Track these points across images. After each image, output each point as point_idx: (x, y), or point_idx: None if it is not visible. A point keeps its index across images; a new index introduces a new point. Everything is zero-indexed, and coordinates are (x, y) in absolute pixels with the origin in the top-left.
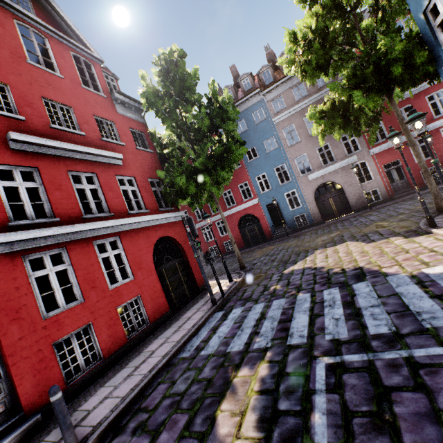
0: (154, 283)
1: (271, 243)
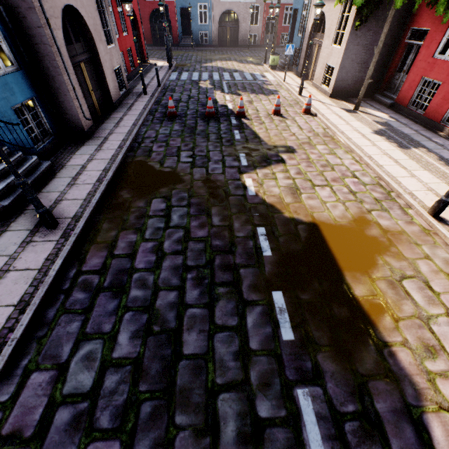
0: (133, 43)
1: (179, 50)
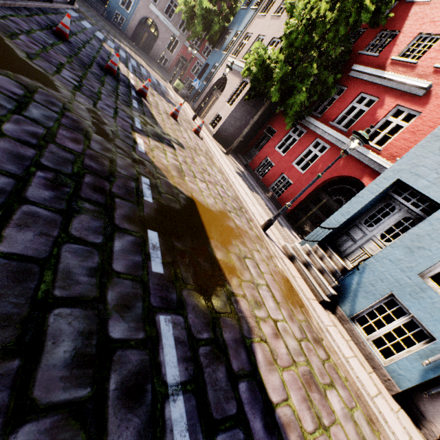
0: None
1: (86, 4)
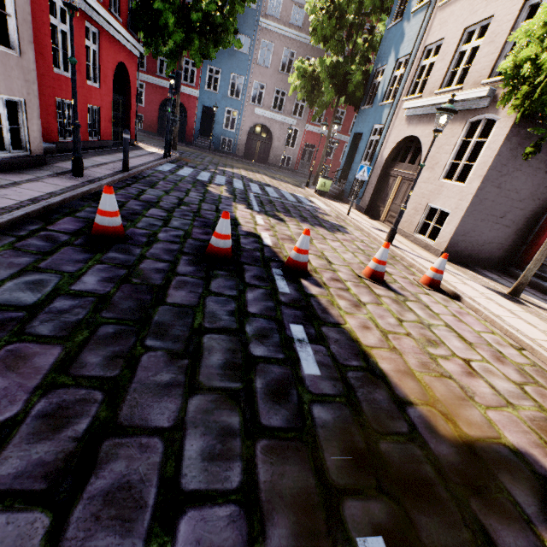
0: (109, 106)
1: (191, 148)
